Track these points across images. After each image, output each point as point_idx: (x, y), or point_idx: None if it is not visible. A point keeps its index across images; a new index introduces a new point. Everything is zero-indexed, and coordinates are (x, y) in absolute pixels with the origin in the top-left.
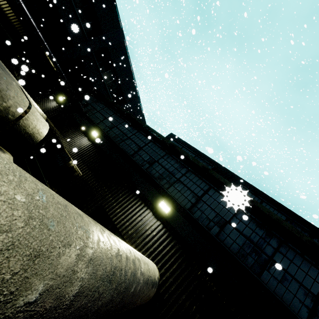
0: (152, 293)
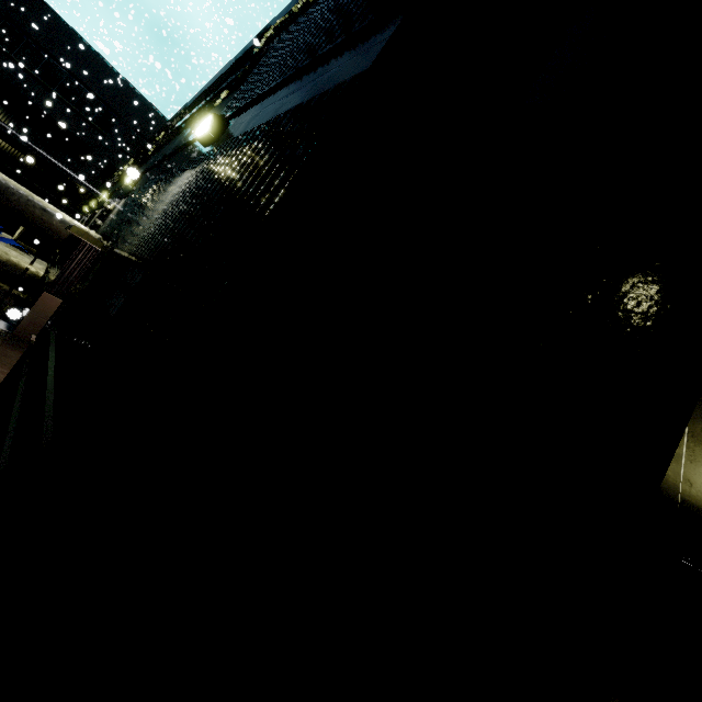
0: (61, 226)
